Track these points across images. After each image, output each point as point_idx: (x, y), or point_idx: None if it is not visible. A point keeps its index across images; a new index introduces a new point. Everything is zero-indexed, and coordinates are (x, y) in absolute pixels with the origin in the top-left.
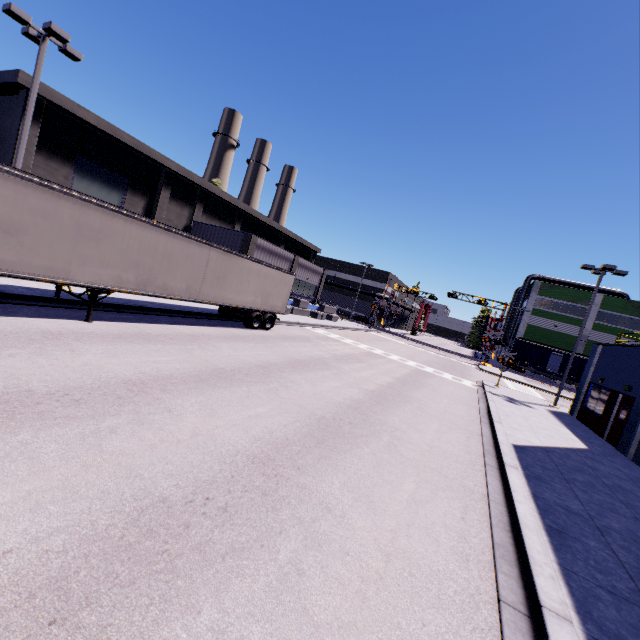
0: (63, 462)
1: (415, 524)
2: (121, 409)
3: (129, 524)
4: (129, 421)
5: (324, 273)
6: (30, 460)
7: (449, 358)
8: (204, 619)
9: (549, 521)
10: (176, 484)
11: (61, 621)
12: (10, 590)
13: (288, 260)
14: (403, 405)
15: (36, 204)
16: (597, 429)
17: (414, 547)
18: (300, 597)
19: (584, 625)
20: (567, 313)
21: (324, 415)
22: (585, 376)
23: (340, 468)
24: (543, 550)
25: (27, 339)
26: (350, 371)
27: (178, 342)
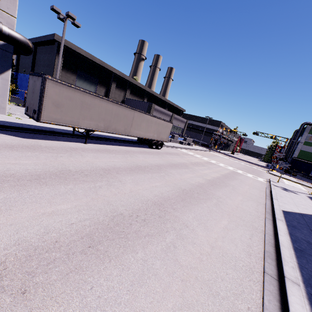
0: (85, 196)
1: (226, 237)
2: (102, 179)
3: (110, 220)
4: (105, 184)
5: (187, 122)
6: (74, 195)
7: (252, 166)
8: (139, 255)
9: (296, 245)
10: (125, 209)
11: (92, 247)
12: (75, 235)
13: (169, 116)
14: (224, 187)
15: (67, 94)
16: None
17: (225, 246)
18: (175, 255)
19: (306, 288)
20: None
21: (185, 188)
22: None
23: (192, 211)
24: (290, 256)
25: (65, 150)
26: (198, 170)
27: (121, 153)
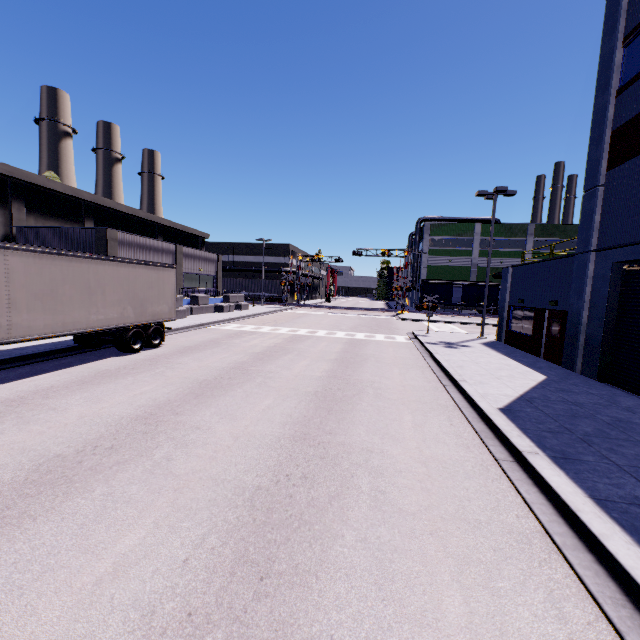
0: None
1: None
2: None
3: None
4: None
5: (219, 259)
6: None
7: (370, 316)
8: None
9: None
10: None
11: None
12: None
13: (169, 252)
14: (358, 400)
15: None
16: (531, 350)
17: None
18: None
19: None
20: (457, 247)
21: (259, 482)
22: (503, 301)
23: None
24: None
25: None
26: (279, 372)
27: None
